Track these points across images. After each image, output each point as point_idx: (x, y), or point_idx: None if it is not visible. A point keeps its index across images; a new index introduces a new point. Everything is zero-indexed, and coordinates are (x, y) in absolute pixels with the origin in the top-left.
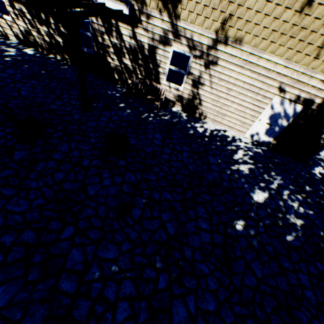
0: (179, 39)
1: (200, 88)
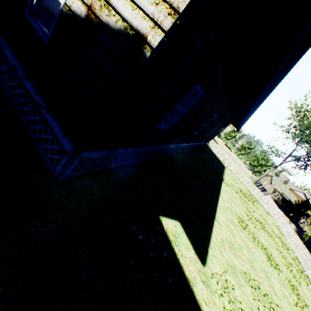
0: (305, 220)
1: (304, 227)
